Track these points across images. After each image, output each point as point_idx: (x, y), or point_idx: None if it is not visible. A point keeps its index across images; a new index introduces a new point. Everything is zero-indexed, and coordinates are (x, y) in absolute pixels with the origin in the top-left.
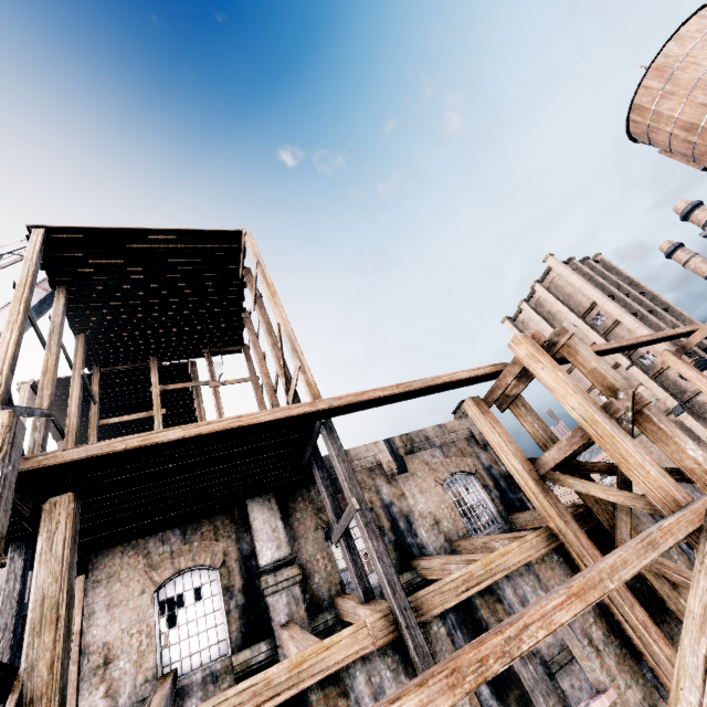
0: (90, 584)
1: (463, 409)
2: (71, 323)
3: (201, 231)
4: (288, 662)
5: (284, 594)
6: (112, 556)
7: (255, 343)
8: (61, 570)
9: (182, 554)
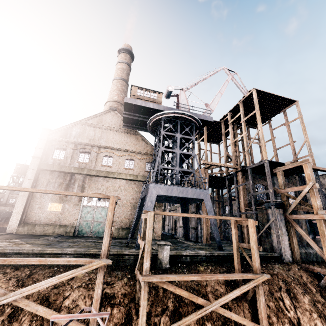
0: (245, 178)
1: (324, 176)
2: (231, 109)
3: (287, 98)
4: (308, 207)
5: (279, 197)
6: (247, 175)
7: (272, 132)
8: (284, 179)
9: (259, 180)
